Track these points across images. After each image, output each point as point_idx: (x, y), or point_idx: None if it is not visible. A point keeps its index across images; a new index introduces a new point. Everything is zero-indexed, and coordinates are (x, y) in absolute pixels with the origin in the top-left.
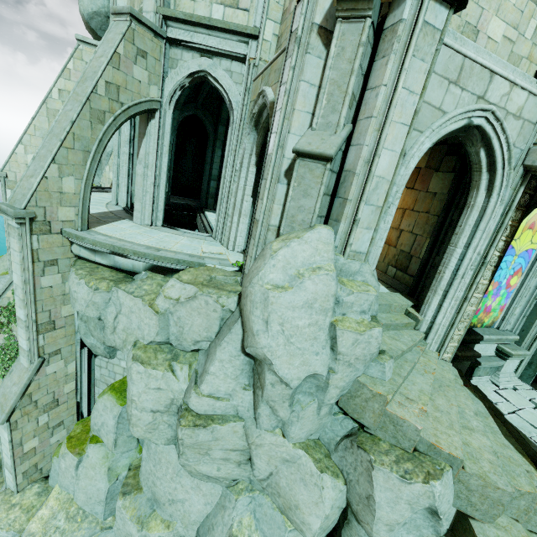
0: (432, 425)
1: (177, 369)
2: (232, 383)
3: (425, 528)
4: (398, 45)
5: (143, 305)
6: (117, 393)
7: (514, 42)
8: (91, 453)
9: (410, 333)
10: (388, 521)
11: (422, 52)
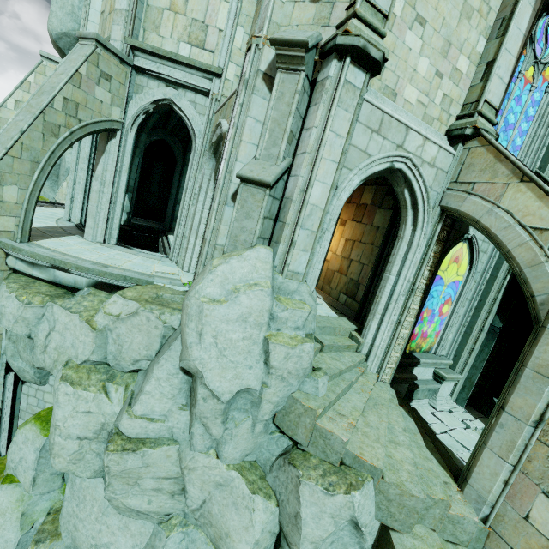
0: (360, 439)
1: (112, 391)
2: (169, 403)
3: (352, 545)
4: (326, 96)
5: (79, 321)
6: (42, 422)
7: (427, 106)
8: (2, 496)
9: (352, 355)
10: (314, 538)
11: (345, 104)
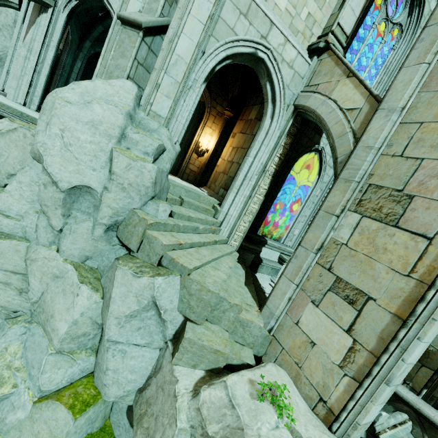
0: (183, 254)
1: None
2: (27, 206)
3: (157, 334)
4: None
5: None
6: None
7: (293, 17)
8: None
9: (208, 216)
10: (118, 314)
11: None
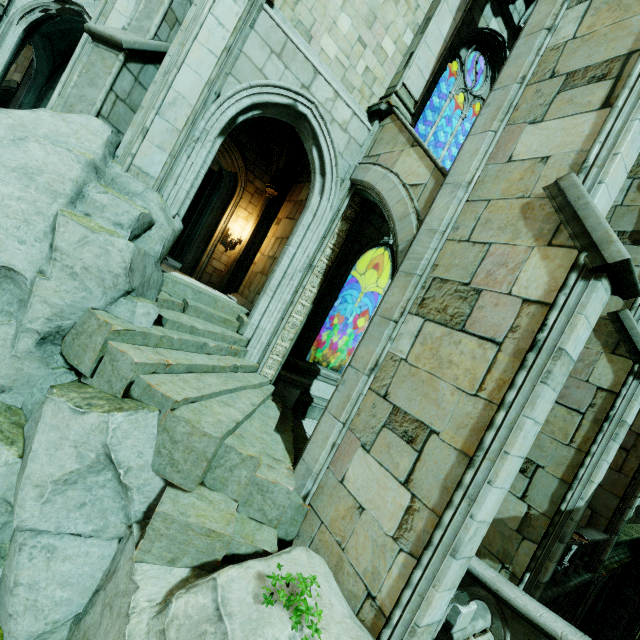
0: (171, 380)
1: None
2: None
3: (115, 513)
4: None
5: None
6: None
7: (347, 69)
8: None
9: (227, 331)
10: (41, 479)
11: None
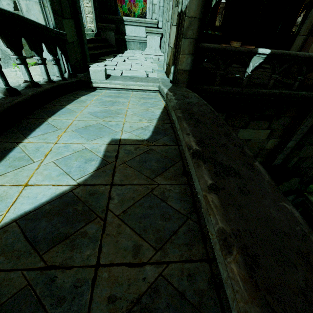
0: None
1: None
2: None
3: None
4: None
5: None
6: None
7: None
8: None
9: None
10: None
11: None
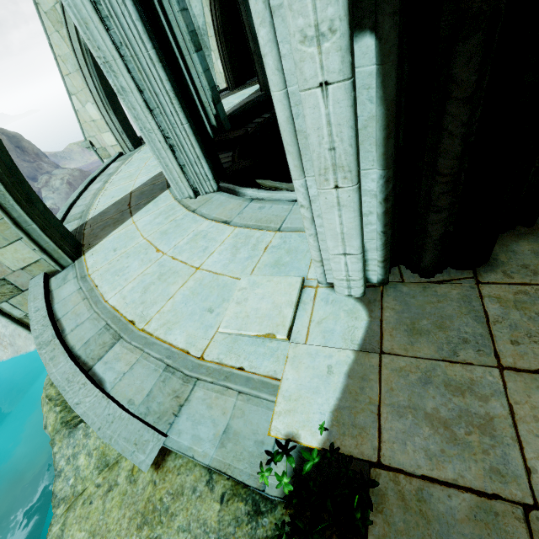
0: None
1: None
2: None
3: None
4: None
5: None
6: None
7: None
8: None
9: None
10: None
11: None
